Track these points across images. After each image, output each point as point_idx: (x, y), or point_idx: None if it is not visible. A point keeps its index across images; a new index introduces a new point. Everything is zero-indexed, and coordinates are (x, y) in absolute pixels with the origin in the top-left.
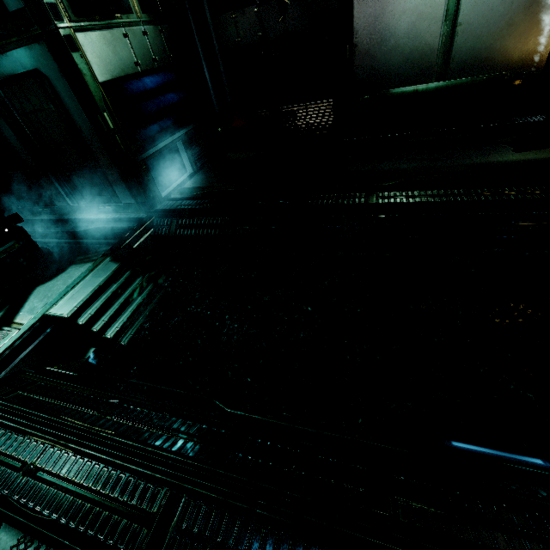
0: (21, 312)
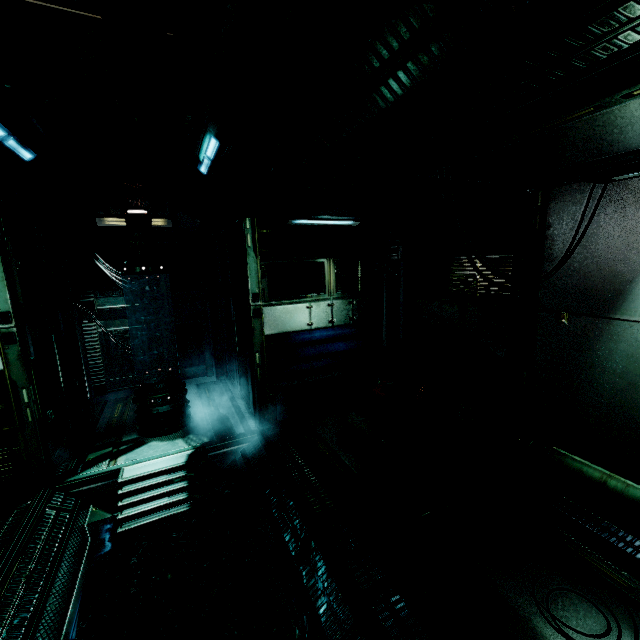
0: (127, 454)
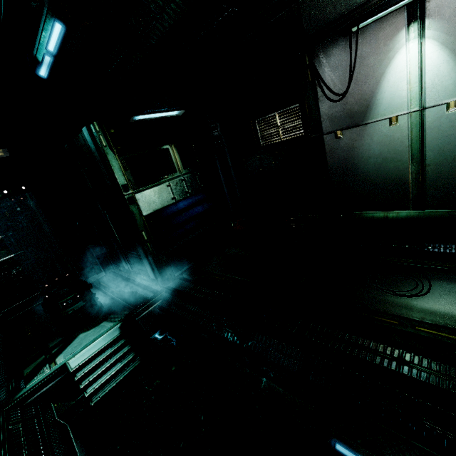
0: (62, 353)
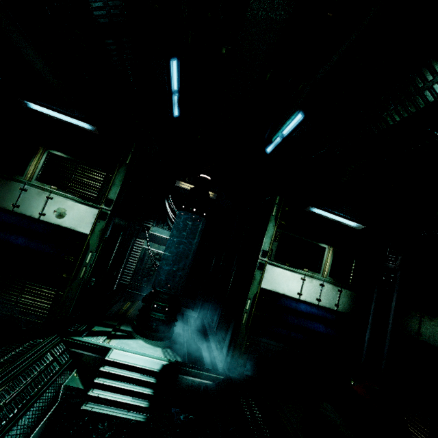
0: (119, 340)
